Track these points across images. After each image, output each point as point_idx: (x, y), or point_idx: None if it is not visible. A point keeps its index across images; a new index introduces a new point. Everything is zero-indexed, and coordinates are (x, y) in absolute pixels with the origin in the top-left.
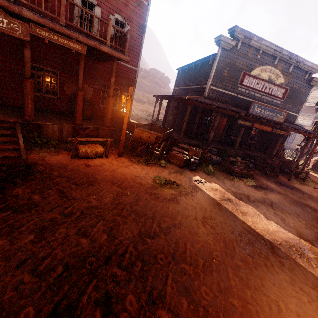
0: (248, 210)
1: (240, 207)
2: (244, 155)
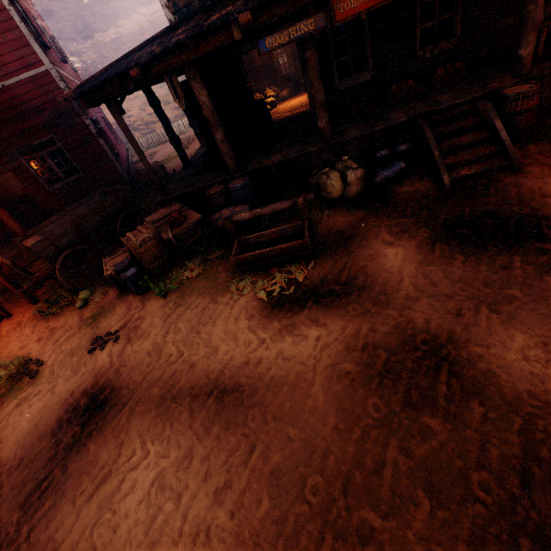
0: (93, 456)
1: (89, 441)
2: (373, 138)
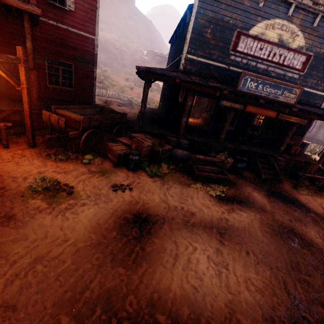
0: (159, 245)
1: (151, 237)
2: (235, 150)
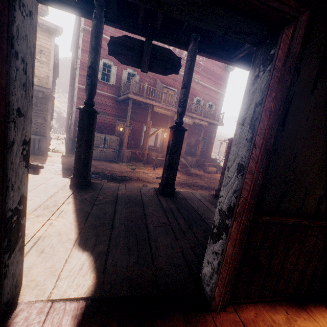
0: None
1: None
2: None
